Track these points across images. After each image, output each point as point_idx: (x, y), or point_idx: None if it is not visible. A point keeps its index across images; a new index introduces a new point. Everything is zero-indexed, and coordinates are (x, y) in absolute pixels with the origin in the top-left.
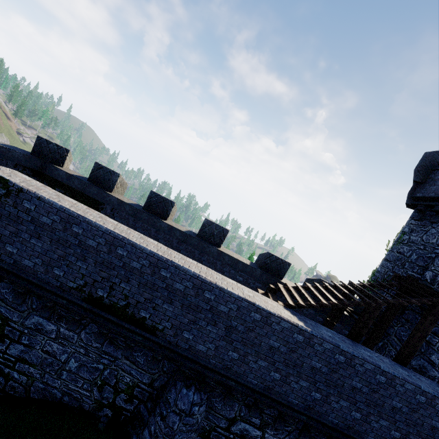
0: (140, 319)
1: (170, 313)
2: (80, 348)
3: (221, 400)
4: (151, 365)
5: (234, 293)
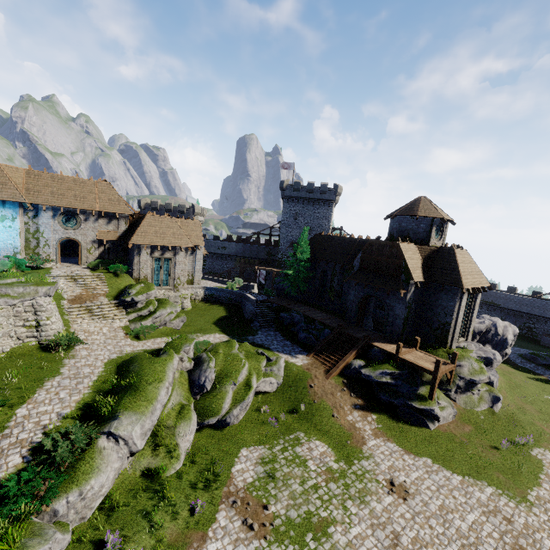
0: (495, 303)
1: (500, 301)
2: (483, 313)
3: (520, 319)
4: (500, 313)
5: (513, 295)
